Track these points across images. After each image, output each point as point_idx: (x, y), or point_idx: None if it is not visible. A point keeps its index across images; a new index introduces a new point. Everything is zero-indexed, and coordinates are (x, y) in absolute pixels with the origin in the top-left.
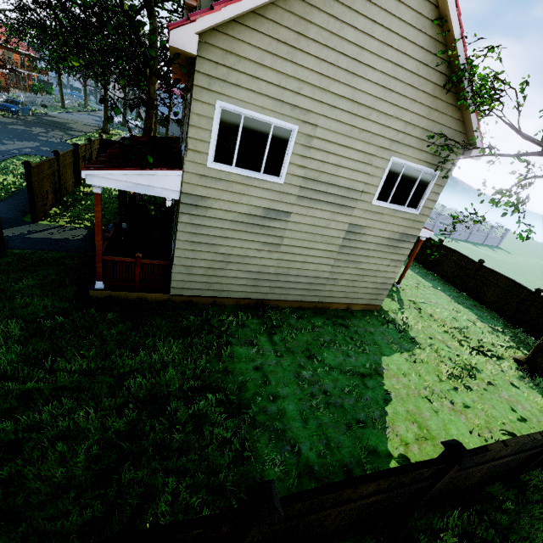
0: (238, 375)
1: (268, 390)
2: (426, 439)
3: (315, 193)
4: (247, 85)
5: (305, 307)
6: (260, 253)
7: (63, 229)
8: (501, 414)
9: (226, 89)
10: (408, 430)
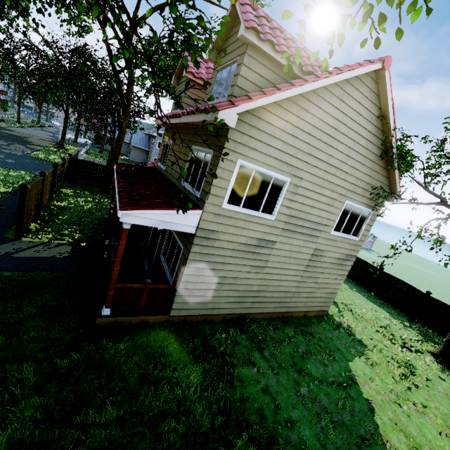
0: (253, 401)
1: (282, 415)
2: (416, 449)
3: (294, 227)
4: (261, 149)
5: (274, 317)
6: (249, 274)
7: (47, 246)
8: (448, 410)
9: (246, 151)
10: (400, 441)
